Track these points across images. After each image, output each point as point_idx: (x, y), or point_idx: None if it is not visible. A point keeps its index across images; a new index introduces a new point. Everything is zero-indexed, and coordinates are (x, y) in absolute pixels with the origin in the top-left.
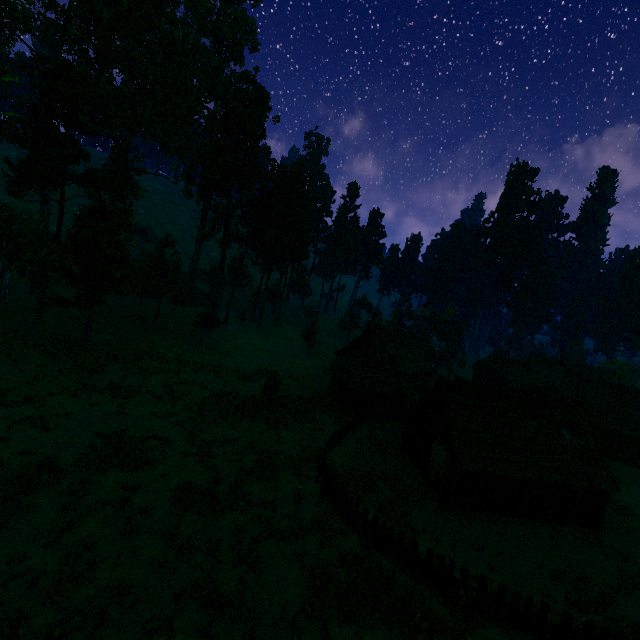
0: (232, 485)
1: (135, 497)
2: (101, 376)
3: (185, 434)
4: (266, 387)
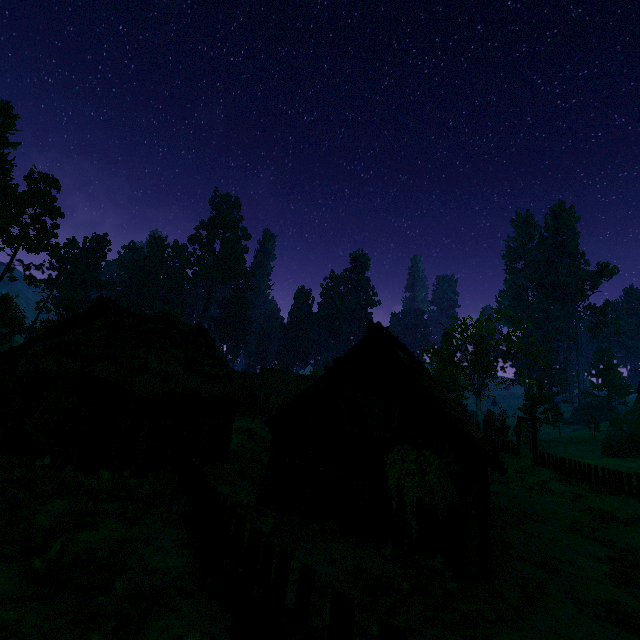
0: None
1: None
2: None
3: None
4: None
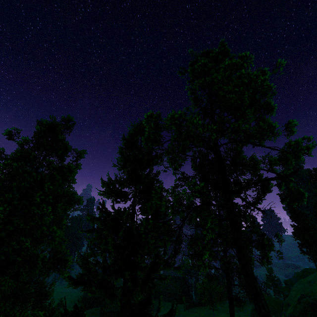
0: None
1: None
2: None
3: None
4: (58, 304)
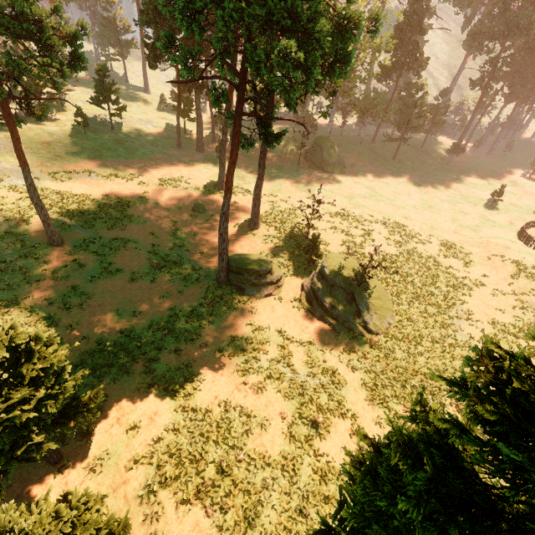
0: (474, 225)
1: (439, 218)
2: (405, 177)
3: (449, 206)
4: (495, 193)
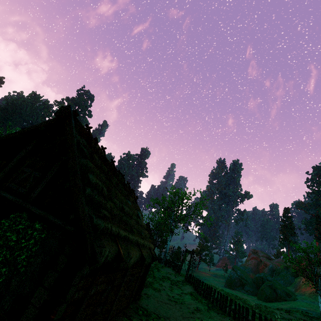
0: None
1: None
2: None
3: None
4: None
